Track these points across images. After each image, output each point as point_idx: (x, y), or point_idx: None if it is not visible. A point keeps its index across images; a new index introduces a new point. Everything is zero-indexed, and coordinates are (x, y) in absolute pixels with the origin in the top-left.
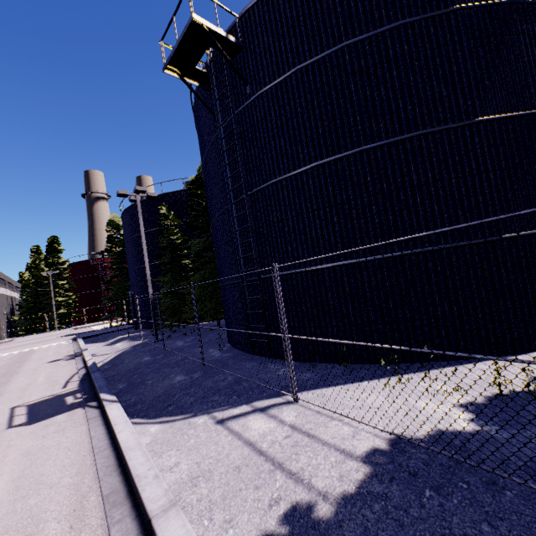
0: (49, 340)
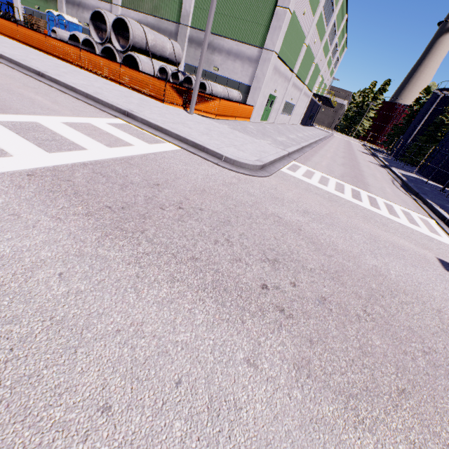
0: (352, 140)
